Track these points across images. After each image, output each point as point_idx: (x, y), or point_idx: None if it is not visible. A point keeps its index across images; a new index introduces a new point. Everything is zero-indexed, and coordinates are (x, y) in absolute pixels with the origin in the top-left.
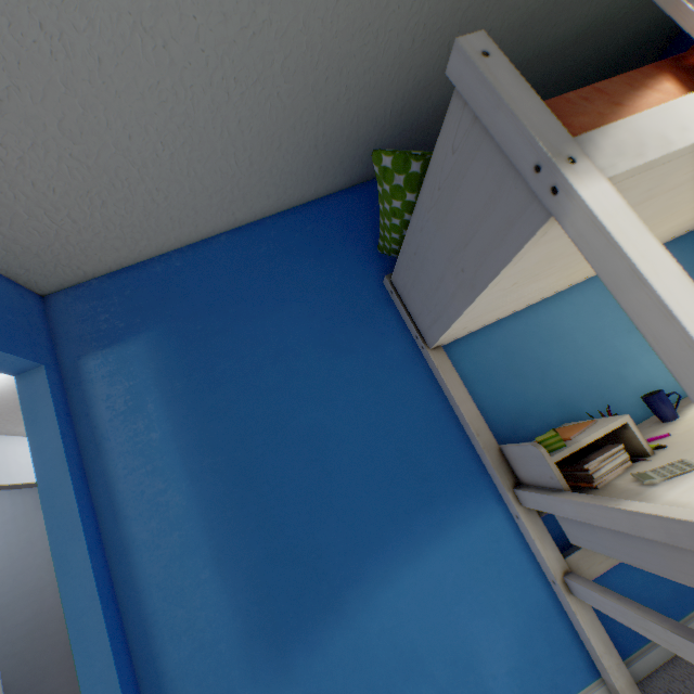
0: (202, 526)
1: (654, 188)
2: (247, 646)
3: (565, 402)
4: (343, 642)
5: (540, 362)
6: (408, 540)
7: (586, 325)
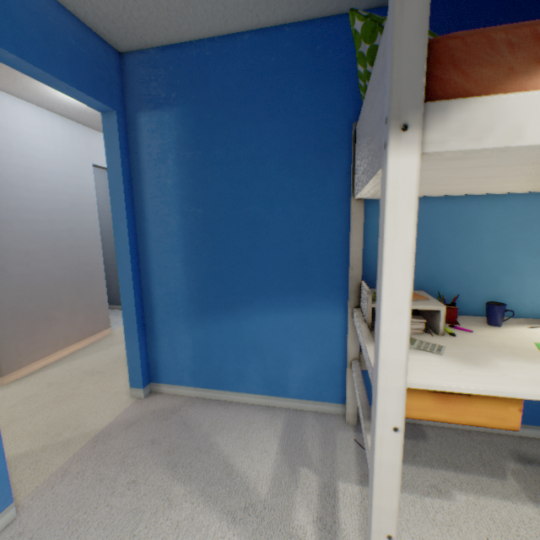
0: (182, 242)
1: (535, 159)
2: (189, 304)
3: (435, 278)
4: (230, 325)
5: (438, 243)
6: (282, 301)
7: (503, 232)
